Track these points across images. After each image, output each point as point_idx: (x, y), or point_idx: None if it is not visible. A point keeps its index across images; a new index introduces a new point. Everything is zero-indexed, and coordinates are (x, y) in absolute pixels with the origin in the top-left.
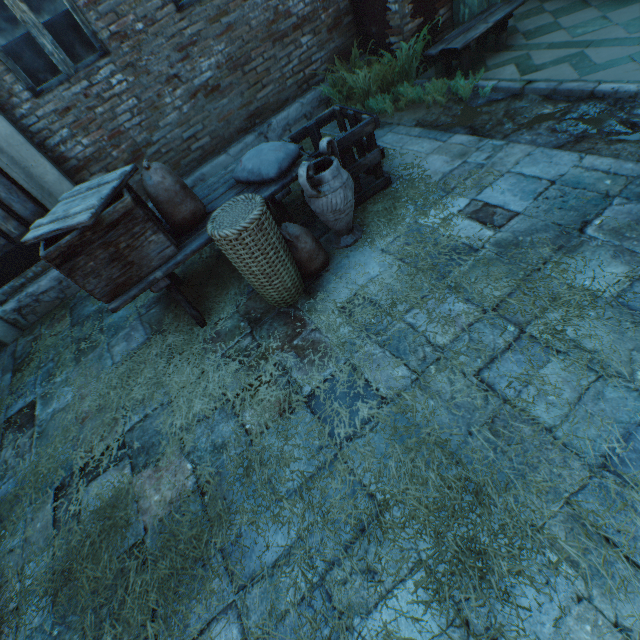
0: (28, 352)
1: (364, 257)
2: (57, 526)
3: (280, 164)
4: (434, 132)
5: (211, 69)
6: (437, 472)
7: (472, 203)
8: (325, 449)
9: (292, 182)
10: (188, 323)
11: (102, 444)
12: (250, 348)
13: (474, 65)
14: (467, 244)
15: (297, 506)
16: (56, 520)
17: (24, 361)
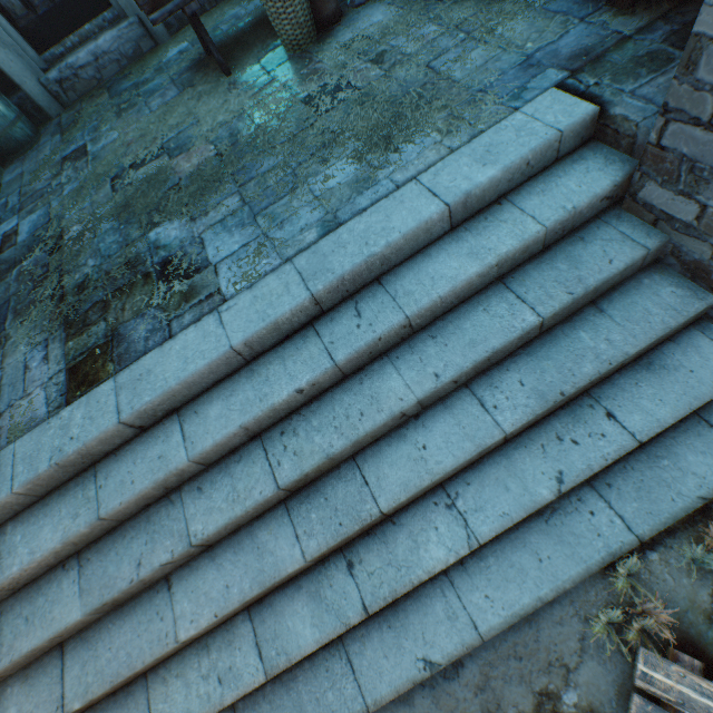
0: (73, 121)
1: (372, 11)
2: (116, 193)
3: None
4: None
5: None
6: (379, 114)
7: None
8: (310, 121)
9: None
10: (216, 77)
11: (146, 152)
12: (266, 82)
13: None
14: None
15: (285, 148)
16: (115, 191)
17: (70, 126)
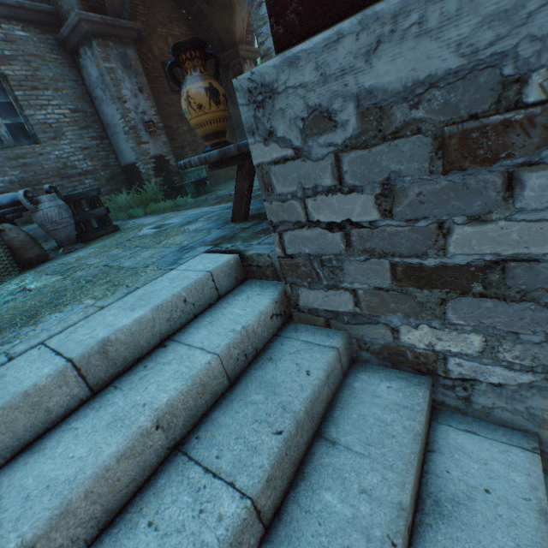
0: None
1: (77, 253)
2: None
3: (15, 197)
4: (159, 214)
5: (4, 182)
6: (39, 300)
7: (157, 225)
8: None
9: (24, 209)
10: None
11: None
12: None
13: (194, 198)
14: (142, 235)
15: None
16: None
17: None
